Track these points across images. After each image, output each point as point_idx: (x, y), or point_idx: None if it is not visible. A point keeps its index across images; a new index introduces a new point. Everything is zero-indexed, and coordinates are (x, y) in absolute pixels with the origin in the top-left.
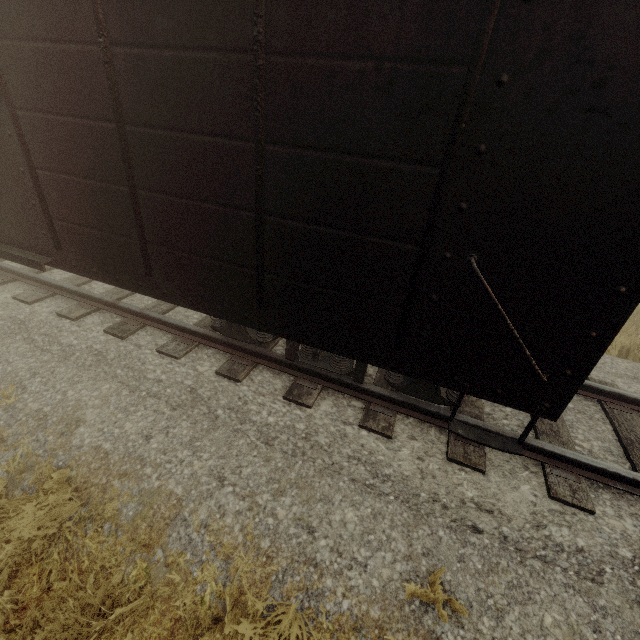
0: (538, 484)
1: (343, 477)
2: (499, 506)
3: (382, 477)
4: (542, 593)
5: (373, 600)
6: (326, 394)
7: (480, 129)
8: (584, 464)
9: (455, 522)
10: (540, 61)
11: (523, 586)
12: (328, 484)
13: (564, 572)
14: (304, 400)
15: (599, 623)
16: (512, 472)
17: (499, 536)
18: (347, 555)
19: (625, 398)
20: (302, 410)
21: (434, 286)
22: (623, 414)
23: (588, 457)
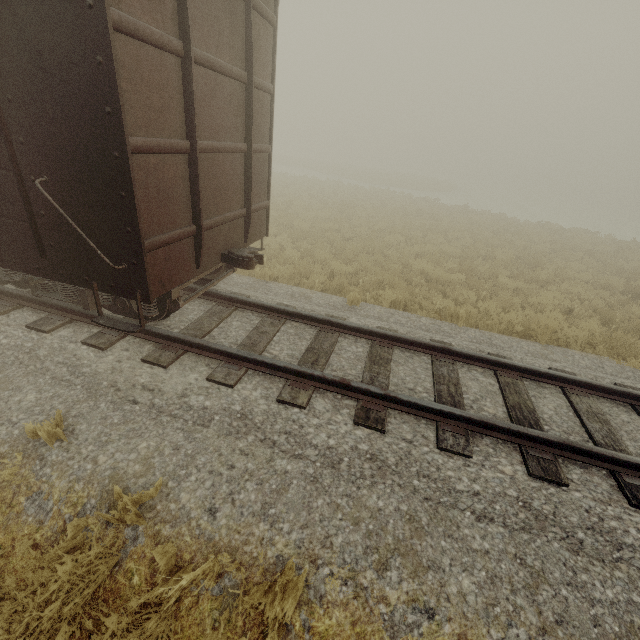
0: (207, 373)
1: (46, 376)
2: (160, 386)
3: (78, 374)
4: (154, 433)
5: (7, 441)
6: (72, 325)
7: (3, 84)
8: (245, 357)
9: (121, 399)
10: (6, 39)
11: (142, 430)
12: (28, 380)
13: (185, 422)
14: (43, 327)
15: (183, 445)
16: (192, 367)
17: (149, 404)
18: (5, 418)
19: (334, 324)
20: (38, 334)
21: (39, 204)
22: (327, 334)
23: (250, 353)
